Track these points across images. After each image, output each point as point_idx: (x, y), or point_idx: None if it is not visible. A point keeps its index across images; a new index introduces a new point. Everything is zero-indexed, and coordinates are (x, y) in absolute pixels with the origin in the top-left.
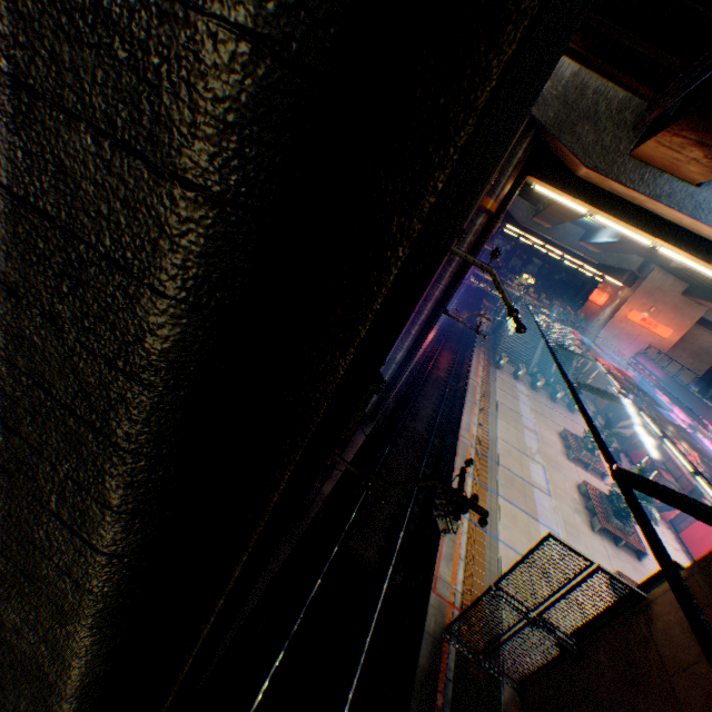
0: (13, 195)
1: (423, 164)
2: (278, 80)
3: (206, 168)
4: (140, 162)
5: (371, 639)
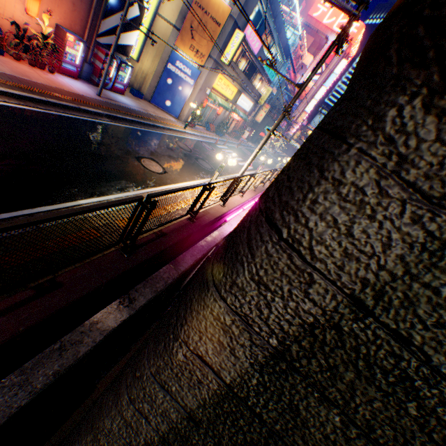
0: (230, 388)
1: None
2: None
3: None
4: None
5: None
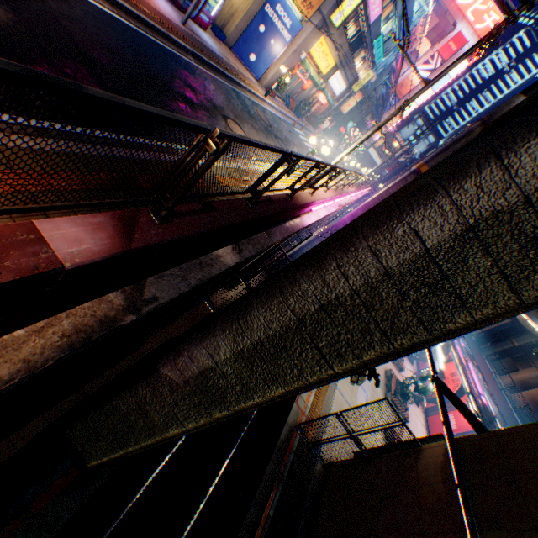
0: (427, 252)
1: None
2: None
3: (529, 297)
4: (504, 282)
5: (254, 415)
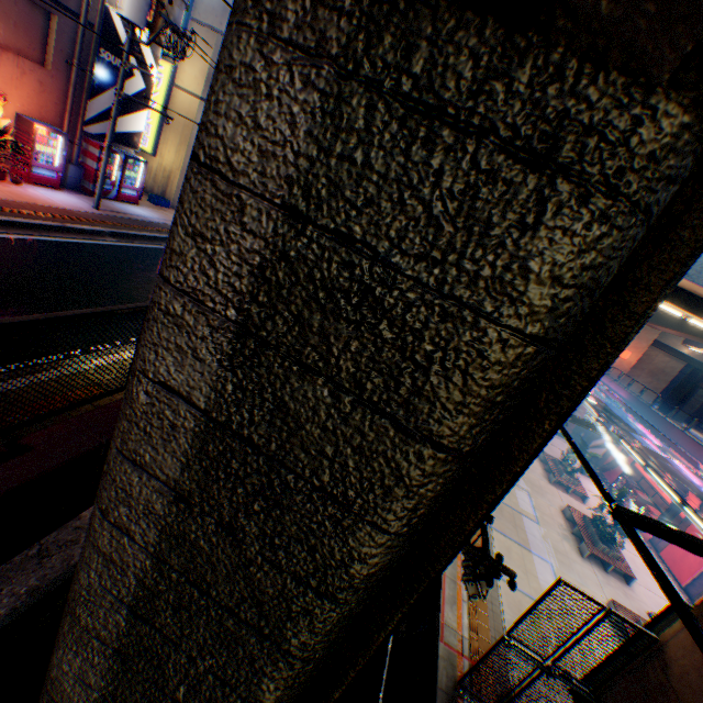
0: (209, 417)
1: (575, 351)
2: (542, 362)
3: (462, 434)
4: (386, 420)
5: (382, 701)
